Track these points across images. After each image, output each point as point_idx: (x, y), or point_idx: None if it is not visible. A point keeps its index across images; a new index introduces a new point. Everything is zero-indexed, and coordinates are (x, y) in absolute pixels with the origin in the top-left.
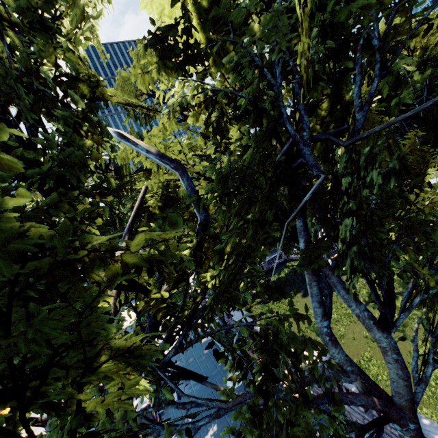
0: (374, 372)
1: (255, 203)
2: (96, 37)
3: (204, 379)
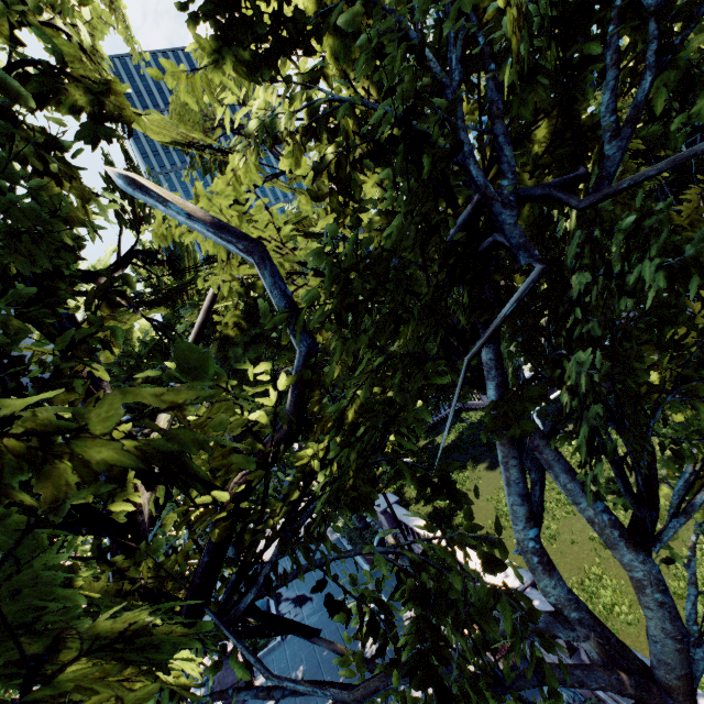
0: (607, 600)
1: (407, 319)
2: (127, 20)
3: (316, 633)
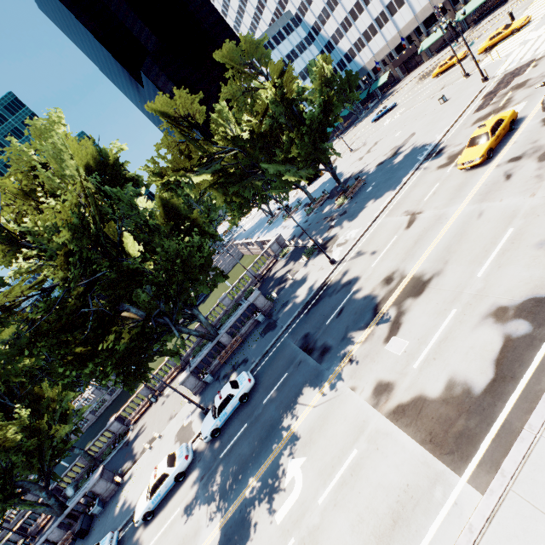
0: None
1: None
2: None
3: None
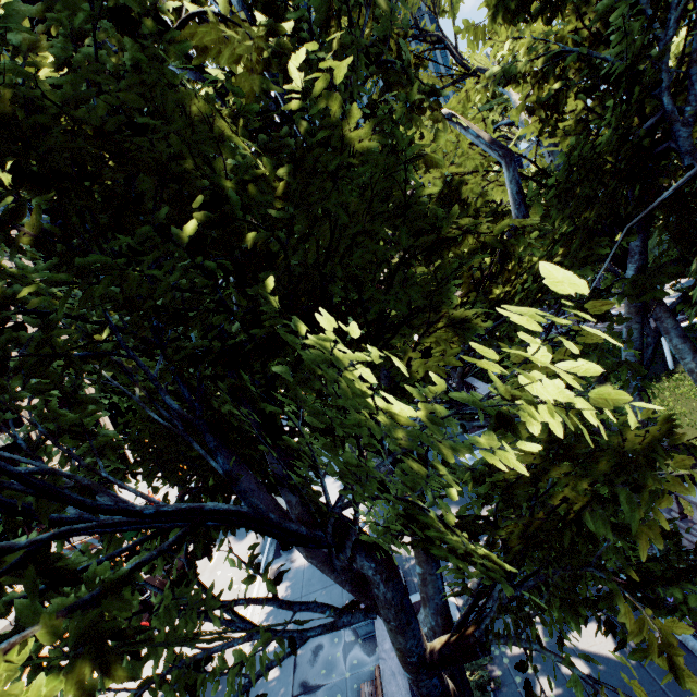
0: None
1: (585, 204)
2: None
3: None
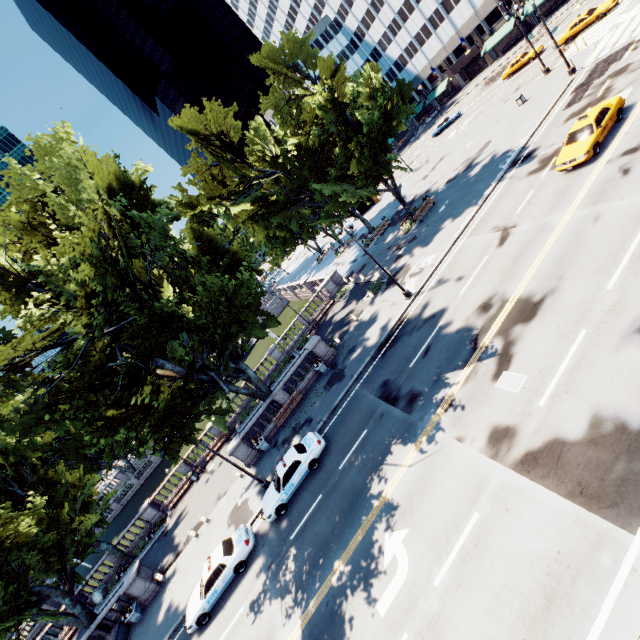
0: None
1: None
2: None
3: None
